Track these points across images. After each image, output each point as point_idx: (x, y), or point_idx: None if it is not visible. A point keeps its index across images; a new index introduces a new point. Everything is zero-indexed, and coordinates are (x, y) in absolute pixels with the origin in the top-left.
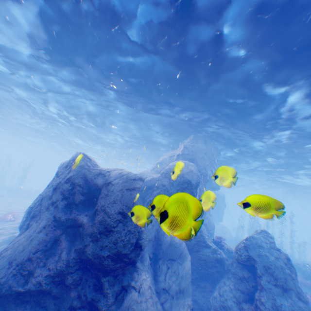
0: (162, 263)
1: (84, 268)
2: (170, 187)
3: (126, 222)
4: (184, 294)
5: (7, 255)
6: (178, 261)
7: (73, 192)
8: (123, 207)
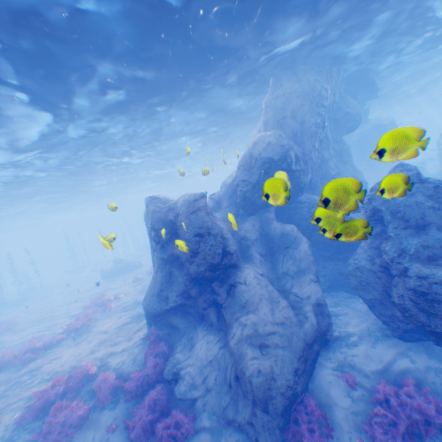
0: (278, 255)
1: (198, 283)
2: (251, 180)
3: (205, 240)
4: (304, 272)
5: (149, 293)
6: (292, 247)
7: (158, 235)
8: (195, 229)
